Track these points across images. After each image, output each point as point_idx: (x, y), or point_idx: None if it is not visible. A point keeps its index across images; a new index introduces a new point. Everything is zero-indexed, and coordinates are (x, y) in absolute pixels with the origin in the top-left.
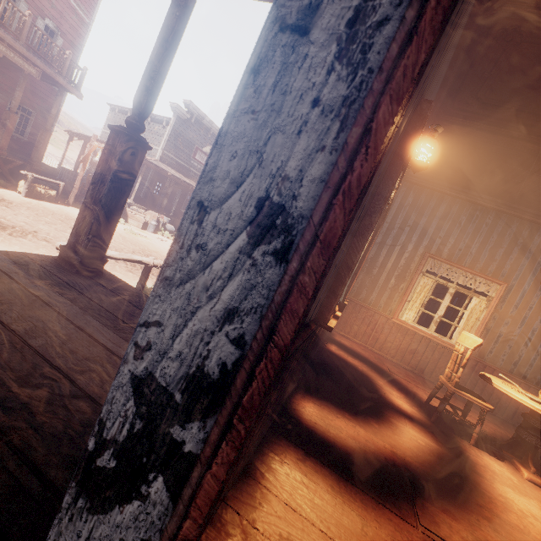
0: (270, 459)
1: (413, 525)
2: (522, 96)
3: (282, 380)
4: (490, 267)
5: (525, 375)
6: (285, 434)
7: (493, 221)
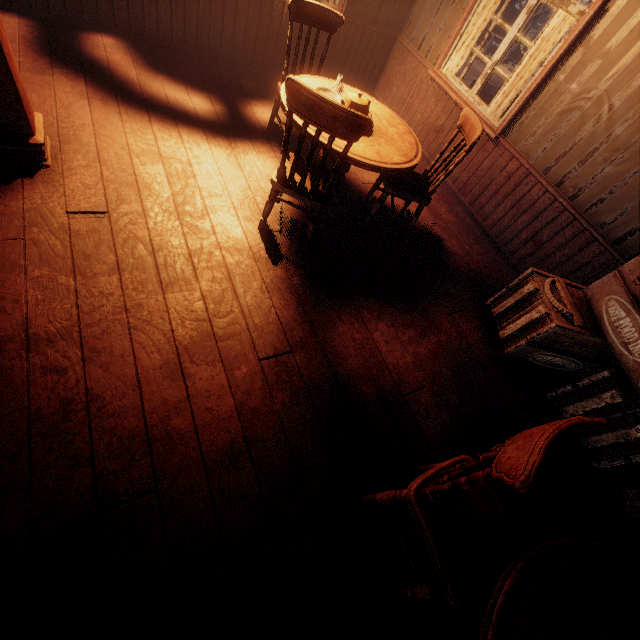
0: (7, 14)
1: (46, 66)
2: None
3: None
4: None
5: (562, 181)
6: (45, 23)
7: None
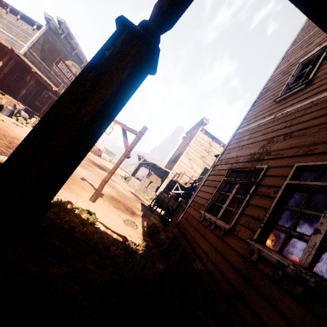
0: None
1: None
2: None
3: None
4: None
5: None
6: None
7: None
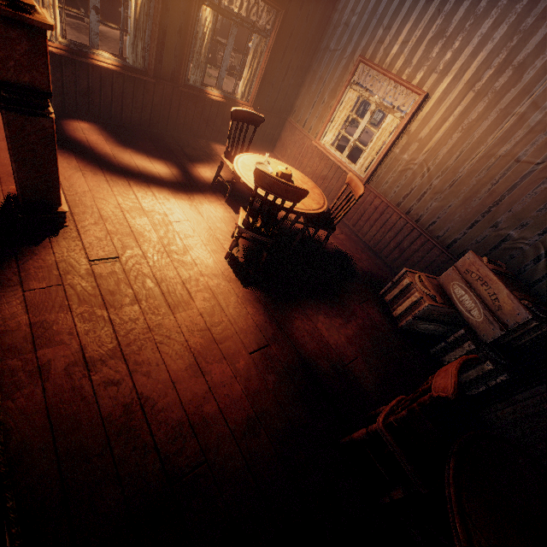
0: None
1: None
2: None
3: None
4: (420, 71)
5: (409, 211)
6: None
7: None
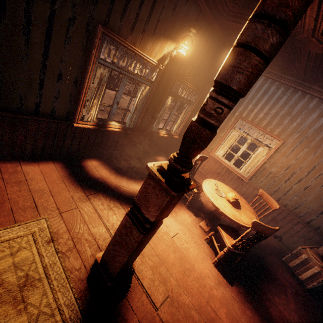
0: (49, 162)
1: (84, 193)
2: (245, 1)
3: (27, 129)
4: (278, 129)
5: (278, 199)
6: (66, 162)
7: (289, 96)
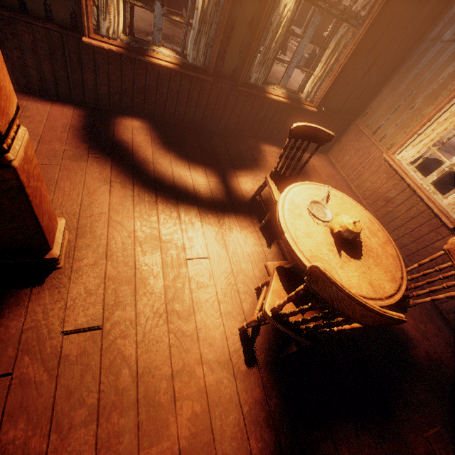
0: (66, 106)
1: (84, 152)
2: None
3: (19, 39)
4: None
5: None
6: (92, 111)
7: None
